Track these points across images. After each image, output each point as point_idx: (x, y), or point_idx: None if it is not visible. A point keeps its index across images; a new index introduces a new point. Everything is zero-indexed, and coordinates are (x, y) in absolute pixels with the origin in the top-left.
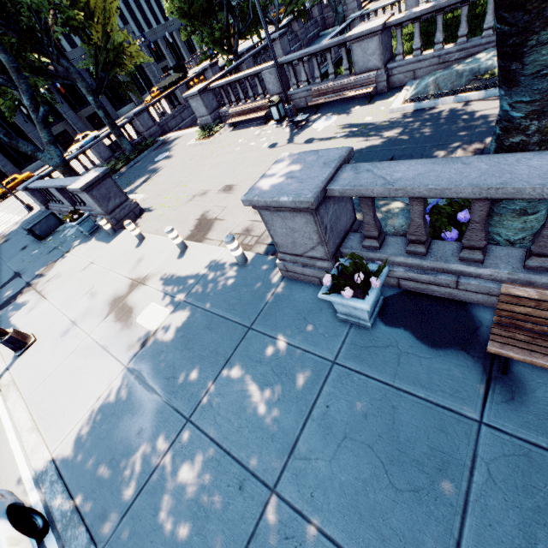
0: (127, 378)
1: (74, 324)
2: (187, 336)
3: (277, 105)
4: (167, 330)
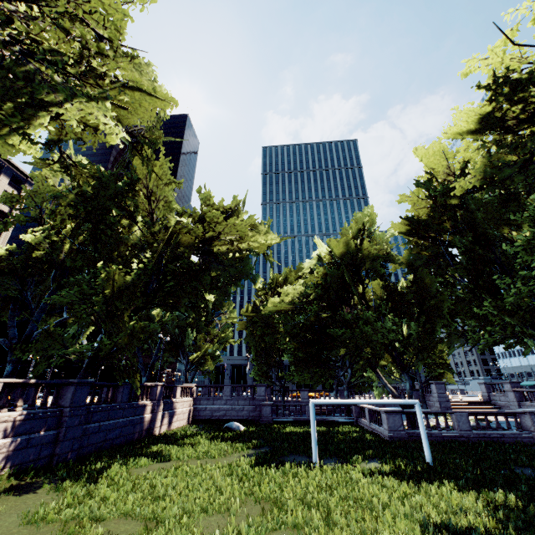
0: None
1: None
2: None
3: None
4: None
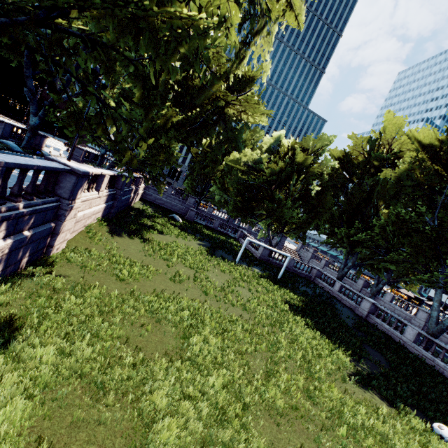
0: None
1: None
2: None
3: None
4: None
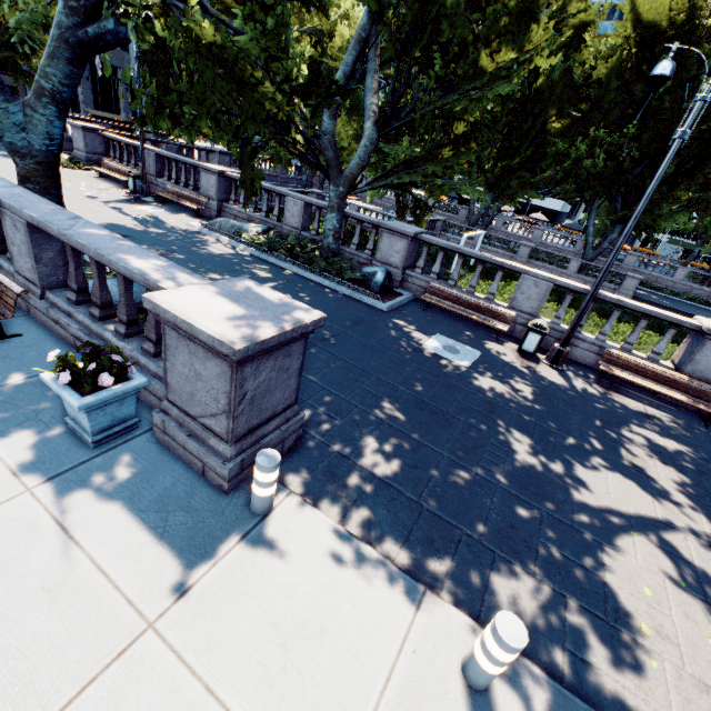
0: None
1: None
2: None
3: (135, 179)
4: None
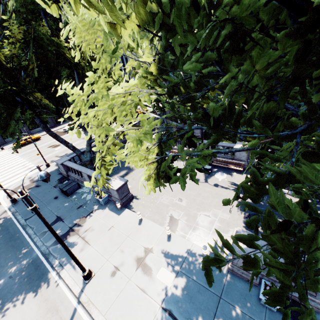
0: (164, 313)
1: (117, 268)
2: (189, 294)
3: None
4: (177, 287)
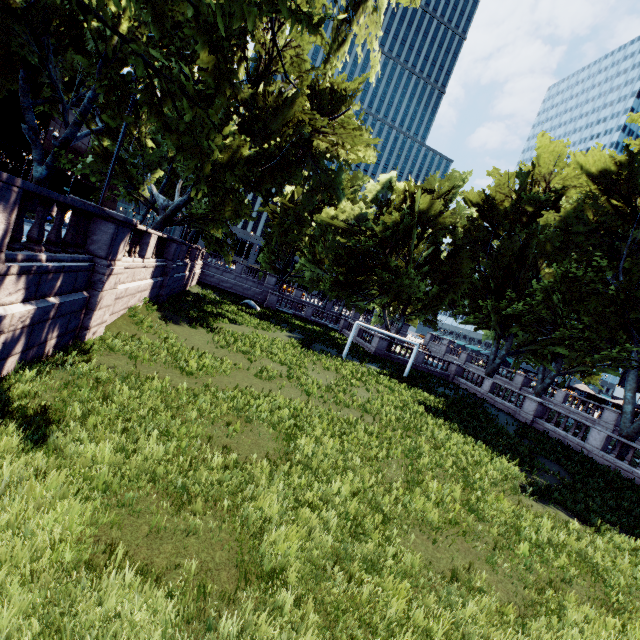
0: None
1: None
2: None
3: None
4: None
